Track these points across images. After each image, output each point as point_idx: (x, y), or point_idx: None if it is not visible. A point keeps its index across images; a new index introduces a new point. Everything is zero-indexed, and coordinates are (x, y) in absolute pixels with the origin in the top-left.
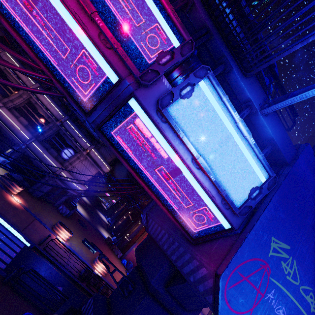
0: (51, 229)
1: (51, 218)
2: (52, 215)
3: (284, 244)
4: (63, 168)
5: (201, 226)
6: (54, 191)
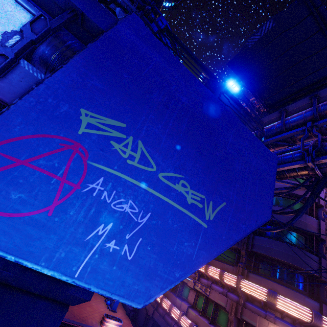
0: None
1: None
2: None
3: (111, 121)
4: None
5: None
6: None
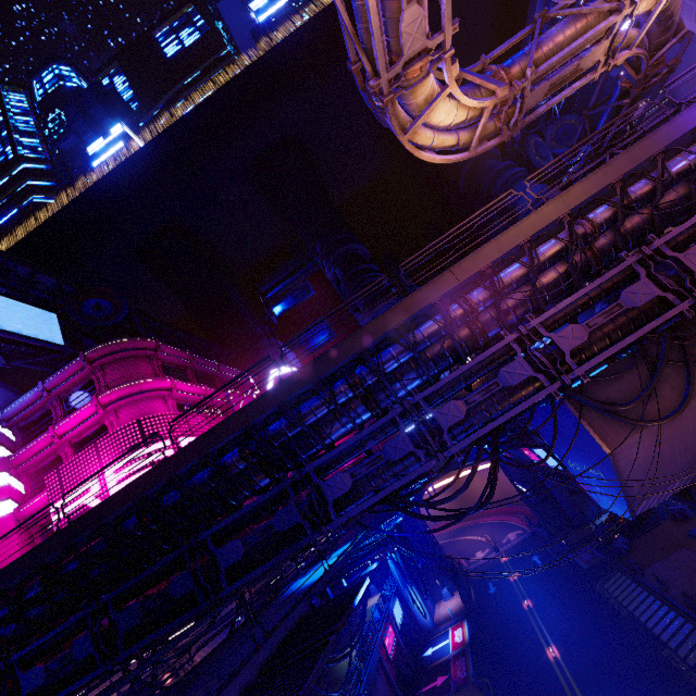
0: None
1: None
2: None
3: (569, 461)
4: None
5: None
6: None
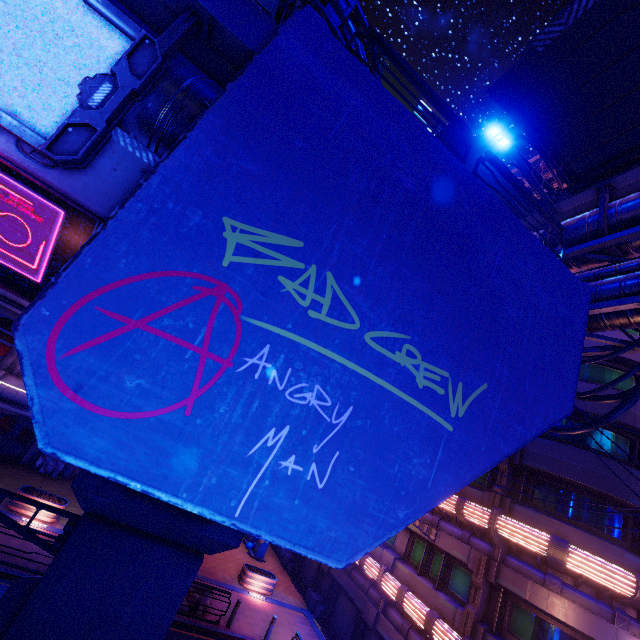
0: (5, 509)
1: (7, 488)
2: (14, 482)
3: (278, 237)
4: (2, 372)
5: (46, 259)
6: (5, 432)
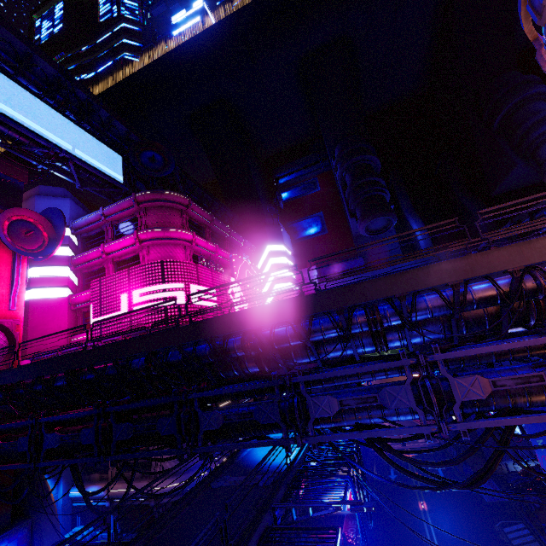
0: None
1: None
2: None
3: (540, 440)
4: None
5: None
6: None
